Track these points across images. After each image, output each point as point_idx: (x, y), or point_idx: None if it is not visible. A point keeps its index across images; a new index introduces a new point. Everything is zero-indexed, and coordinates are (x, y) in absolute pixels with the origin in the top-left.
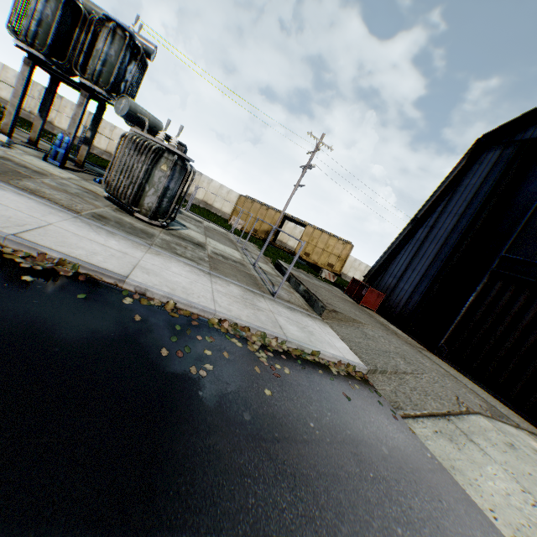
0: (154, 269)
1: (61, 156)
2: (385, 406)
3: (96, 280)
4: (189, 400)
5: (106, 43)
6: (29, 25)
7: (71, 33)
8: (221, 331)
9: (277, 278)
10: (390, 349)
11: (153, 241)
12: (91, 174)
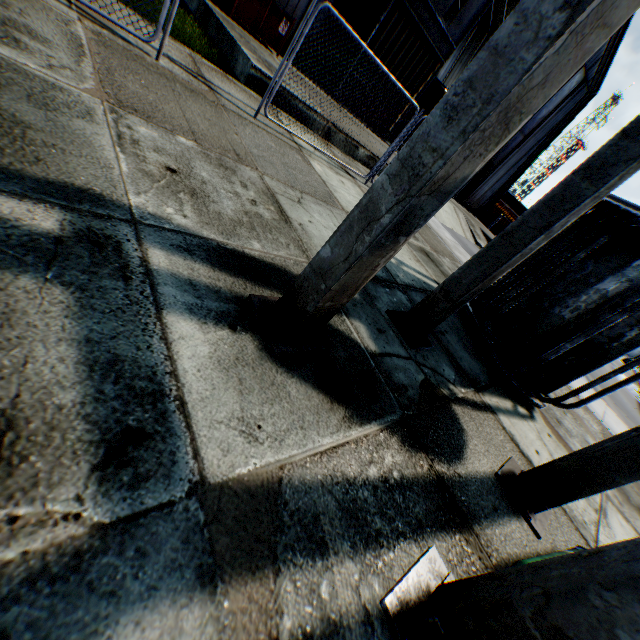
0: None
1: None
2: None
3: None
4: None
5: None
6: None
7: None
8: None
9: (339, 156)
10: None
11: None
12: None
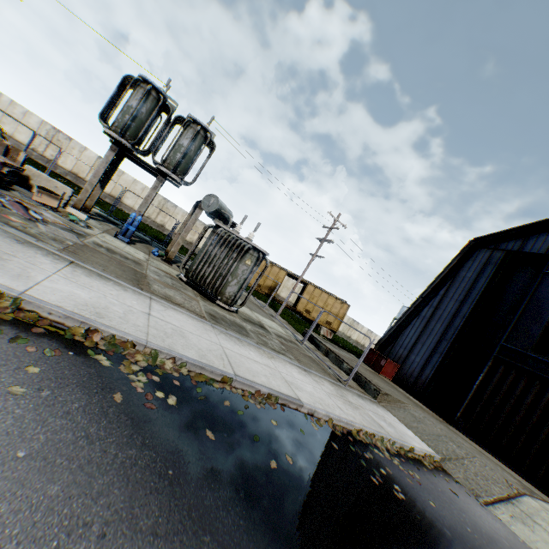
0: (293, 381)
1: (130, 233)
2: (470, 495)
3: (285, 407)
4: (422, 525)
5: (189, 139)
6: (127, 121)
7: (151, 123)
8: (364, 442)
9: (318, 353)
10: (439, 431)
11: (253, 337)
12: (140, 243)
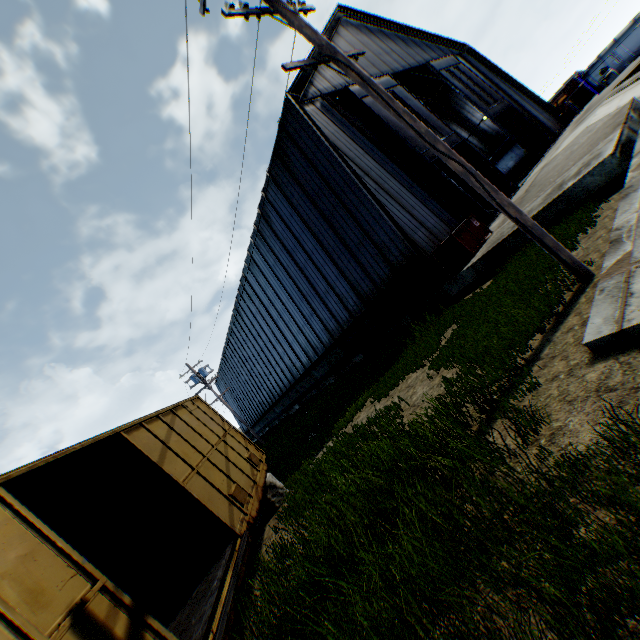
0: None
1: None
2: None
3: None
4: None
5: None
6: None
7: None
8: None
9: None
10: (589, 133)
11: None
12: None
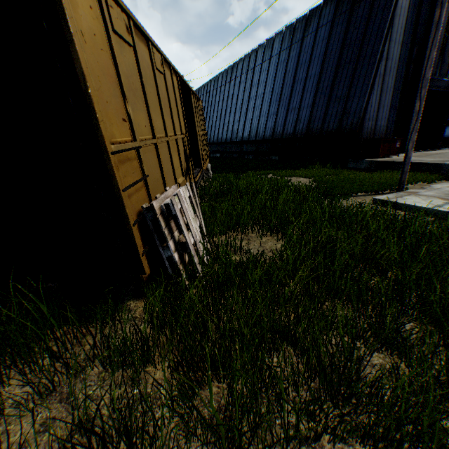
0: None
1: None
2: None
3: None
4: None
5: None
6: None
7: None
8: None
9: None
10: None
11: None
12: None
